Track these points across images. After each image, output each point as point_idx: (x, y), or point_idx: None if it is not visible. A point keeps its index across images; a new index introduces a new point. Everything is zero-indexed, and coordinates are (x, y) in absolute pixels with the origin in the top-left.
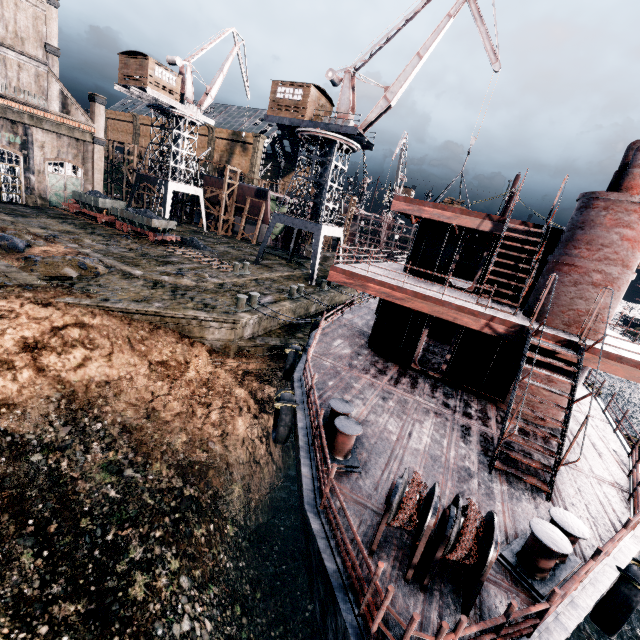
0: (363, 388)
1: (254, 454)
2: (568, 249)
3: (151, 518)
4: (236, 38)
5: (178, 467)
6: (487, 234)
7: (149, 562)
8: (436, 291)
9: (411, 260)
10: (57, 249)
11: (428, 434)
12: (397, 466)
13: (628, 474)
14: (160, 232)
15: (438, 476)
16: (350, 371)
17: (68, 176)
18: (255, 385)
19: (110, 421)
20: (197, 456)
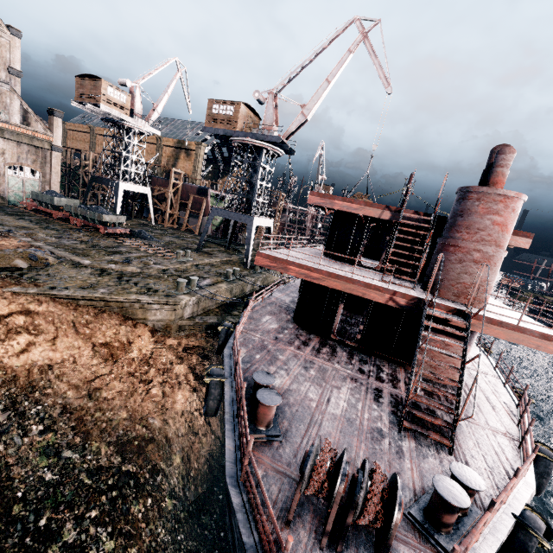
0: (287, 359)
1: (193, 426)
2: (452, 233)
3: (87, 498)
4: (179, 66)
5: (117, 444)
6: (388, 222)
7: (83, 545)
8: (347, 271)
9: (327, 245)
10: (10, 243)
11: (345, 399)
12: (316, 432)
13: (517, 424)
14: (110, 226)
15: (353, 439)
16: (276, 344)
17: (27, 178)
18: (194, 360)
19: (51, 403)
20: (136, 432)
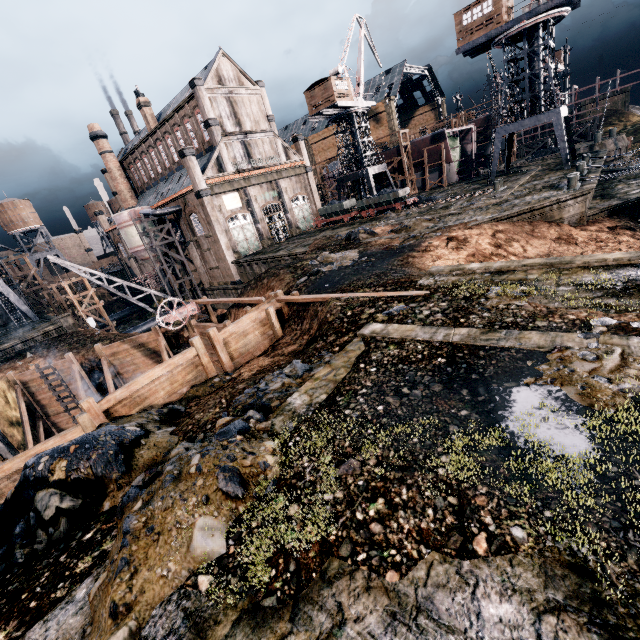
0: None
1: None
2: None
3: None
4: (359, 21)
5: None
6: None
7: None
8: None
9: None
10: (382, 228)
11: None
12: None
13: None
14: (403, 200)
15: None
16: None
17: (302, 205)
18: (630, 234)
19: None
20: None
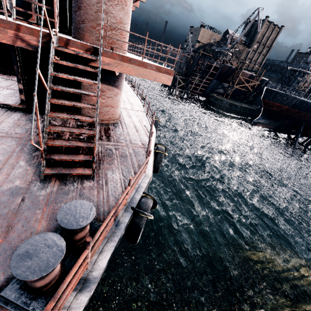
0: None
1: None
2: None
3: None
4: None
5: None
6: None
7: None
8: None
9: None
10: None
11: None
12: None
13: (149, 137)
14: None
15: None
16: None
17: None
18: None
19: None
20: None
